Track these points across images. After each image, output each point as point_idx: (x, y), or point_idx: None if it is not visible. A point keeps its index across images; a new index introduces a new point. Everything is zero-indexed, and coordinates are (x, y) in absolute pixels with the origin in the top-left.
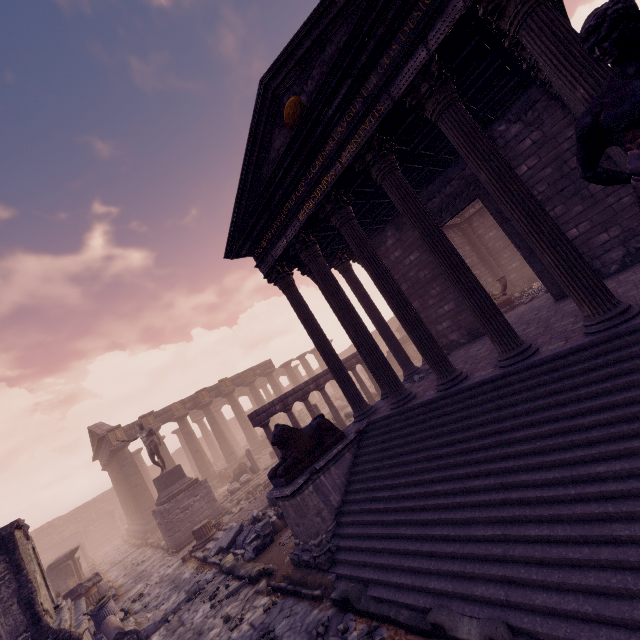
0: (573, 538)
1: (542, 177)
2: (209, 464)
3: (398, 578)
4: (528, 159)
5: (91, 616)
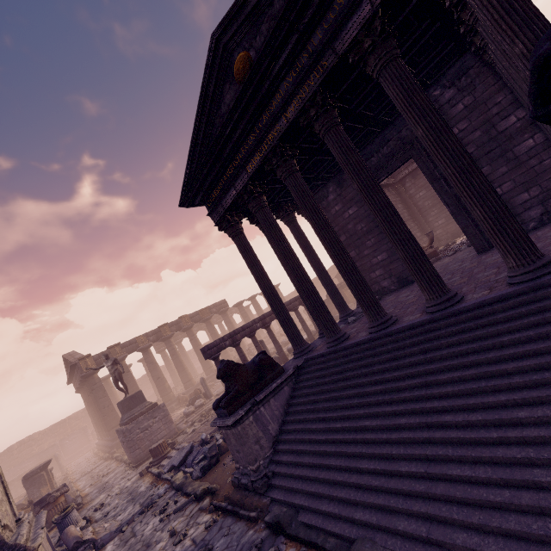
0: (494, 481)
1: (471, 139)
2: (169, 389)
3: (326, 506)
4: (459, 122)
5: (56, 524)
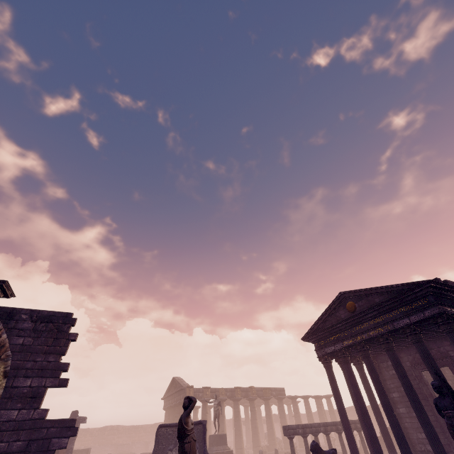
0: None
1: None
2: None
3: None
4: None
5: None
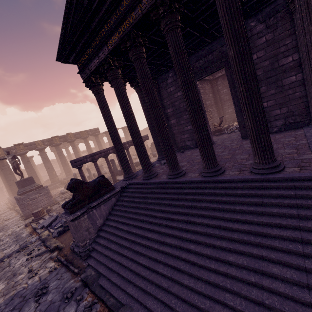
0: (204, 294)
1: (262, 66)
2: (55, 175)
3: (114, 279)
4: (259, 51)
5: None
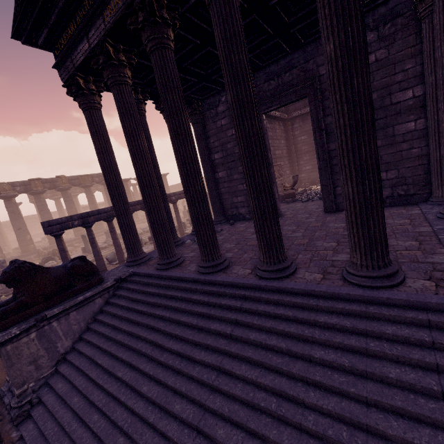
0: None
1: None
2: (30, 241)
3: None
4: None
5: None
